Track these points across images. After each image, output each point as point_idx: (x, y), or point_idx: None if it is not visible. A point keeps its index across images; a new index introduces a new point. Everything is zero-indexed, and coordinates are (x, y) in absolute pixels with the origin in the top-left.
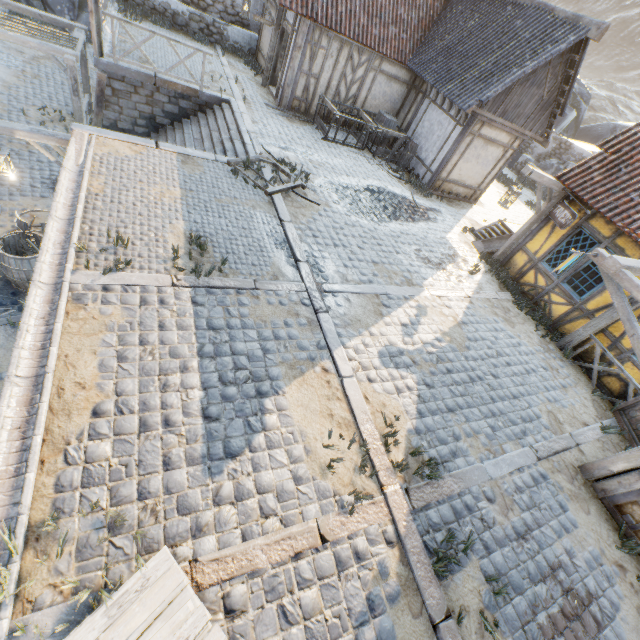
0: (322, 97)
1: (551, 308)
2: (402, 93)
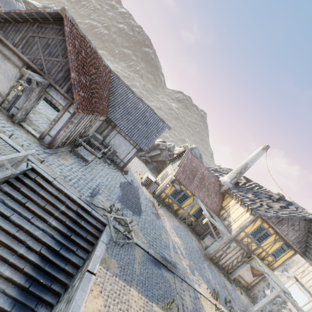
0: (79, 140)
1: (174, 207)
2: (101, 123)
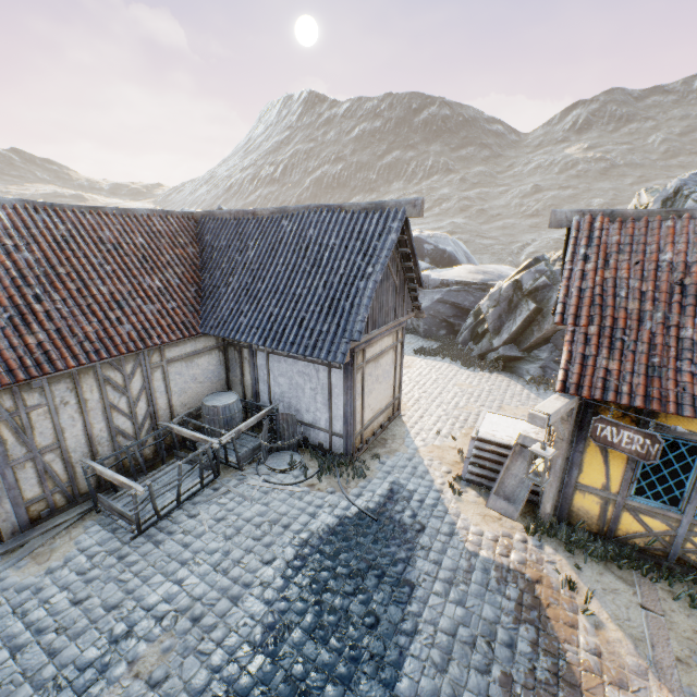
0: (88, 466)
1: None
2: (217, 359)
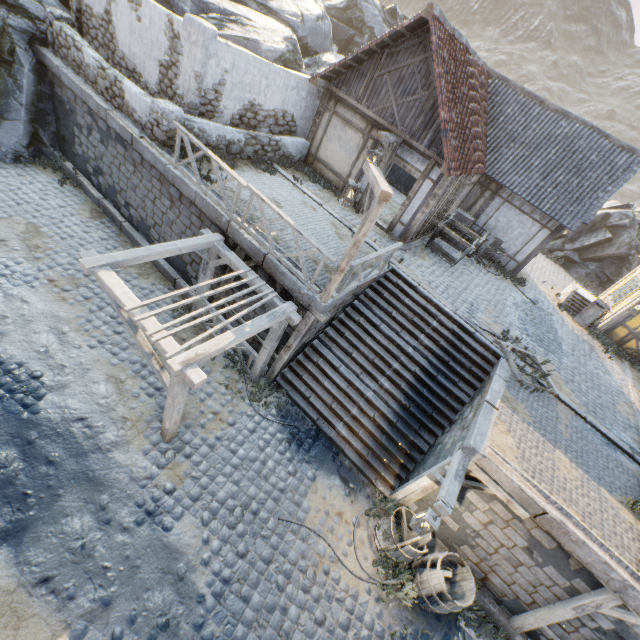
0: (439, 226)
1: None
2: (469, 189)
